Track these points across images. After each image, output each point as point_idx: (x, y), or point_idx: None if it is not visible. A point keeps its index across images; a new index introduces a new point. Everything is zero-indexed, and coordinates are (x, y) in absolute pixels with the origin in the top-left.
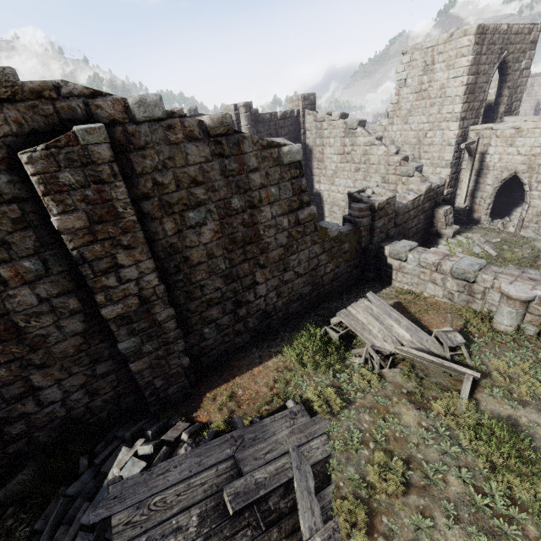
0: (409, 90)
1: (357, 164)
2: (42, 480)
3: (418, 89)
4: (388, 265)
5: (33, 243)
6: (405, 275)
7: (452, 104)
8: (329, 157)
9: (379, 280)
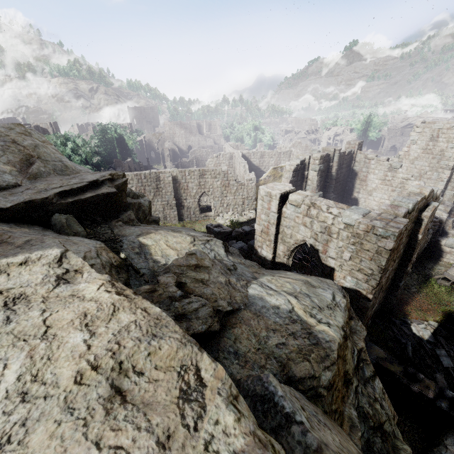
0: (418, 147)
1: (394, 187)
2: (373, 340)
3: (425, 148)
4: (441, 250)
5: (405, 243)
6: (452, 255)
7: (447, 161)
8: (371, 180)
9: (432, 257)
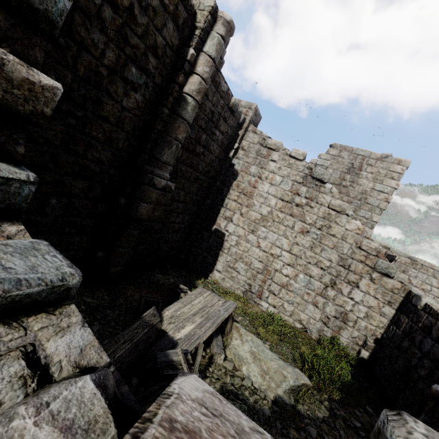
0: None
1: (307, 224)
2: None
3: (338, 182)
4: None
5: None
6: None
7: (371, 211)
8: (263, 196)
9: None
